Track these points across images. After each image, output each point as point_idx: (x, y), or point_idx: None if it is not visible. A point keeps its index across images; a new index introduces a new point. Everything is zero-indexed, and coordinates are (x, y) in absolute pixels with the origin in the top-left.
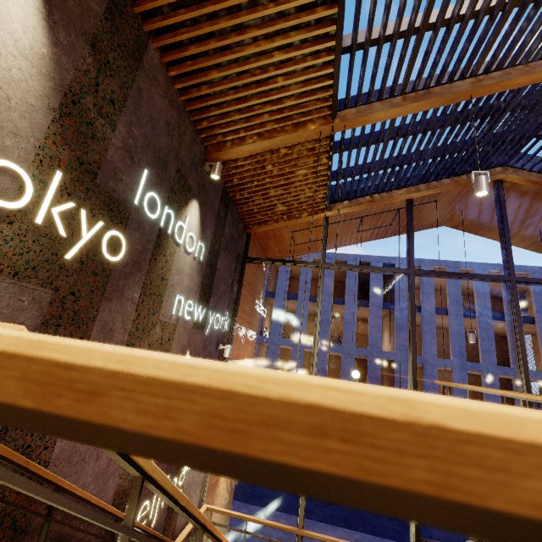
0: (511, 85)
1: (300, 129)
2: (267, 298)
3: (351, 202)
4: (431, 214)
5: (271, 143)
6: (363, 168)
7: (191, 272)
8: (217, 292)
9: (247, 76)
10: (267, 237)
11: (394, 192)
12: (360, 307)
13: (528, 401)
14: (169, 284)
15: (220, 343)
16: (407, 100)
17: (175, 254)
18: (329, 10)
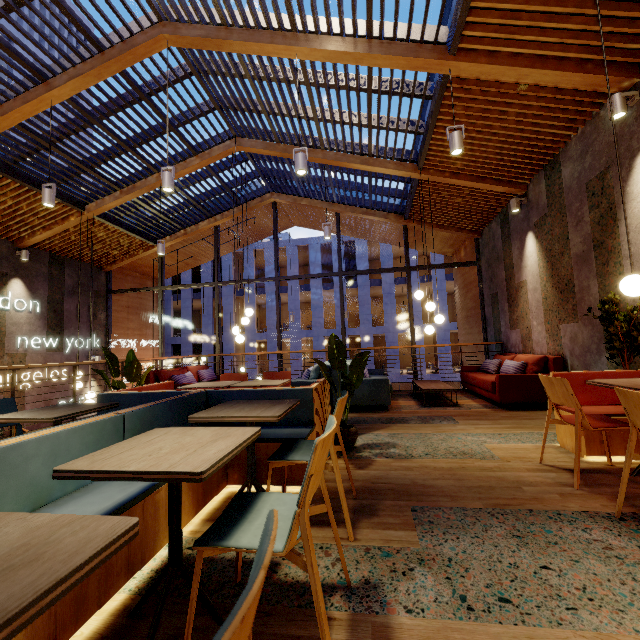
0: (182, 174)
1: (66, 222)
2: (238, 297)
3: (171, 237)
4: (267, 223)
5: (54, 231)
6: (152, 220)
7: (30, 321)
8: (72, 325)
9: (2, 212)
10: (136, 267)
11: (200, 224)
12: (327, 290)
13: (278, 356)
14: (8, 333)
15: (93, 356)
16: (123, 194)
17: (7, 316)
18: (17, 184)
